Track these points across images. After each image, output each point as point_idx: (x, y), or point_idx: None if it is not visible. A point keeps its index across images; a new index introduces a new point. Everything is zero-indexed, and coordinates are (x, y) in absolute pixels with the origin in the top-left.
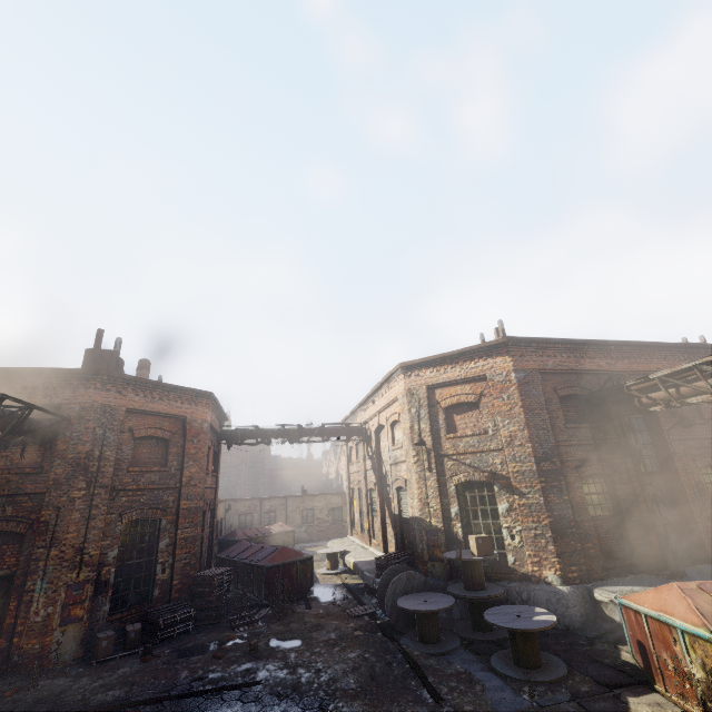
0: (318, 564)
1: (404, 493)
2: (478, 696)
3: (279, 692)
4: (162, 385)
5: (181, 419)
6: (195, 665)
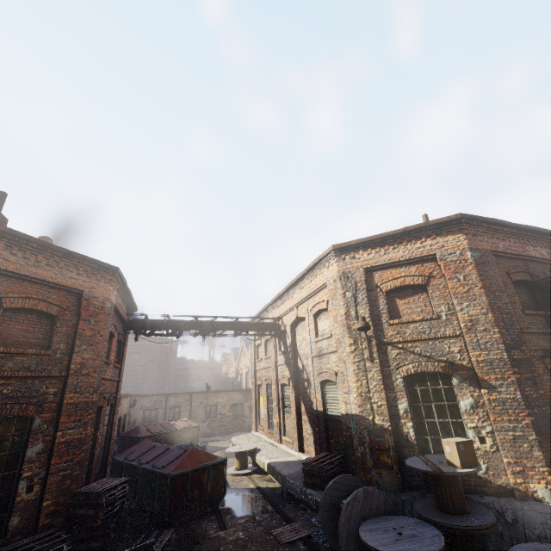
0: None
1: (330, 387)
2: None
3: None
4: (52, 247)
5: (76, 294)
6: None
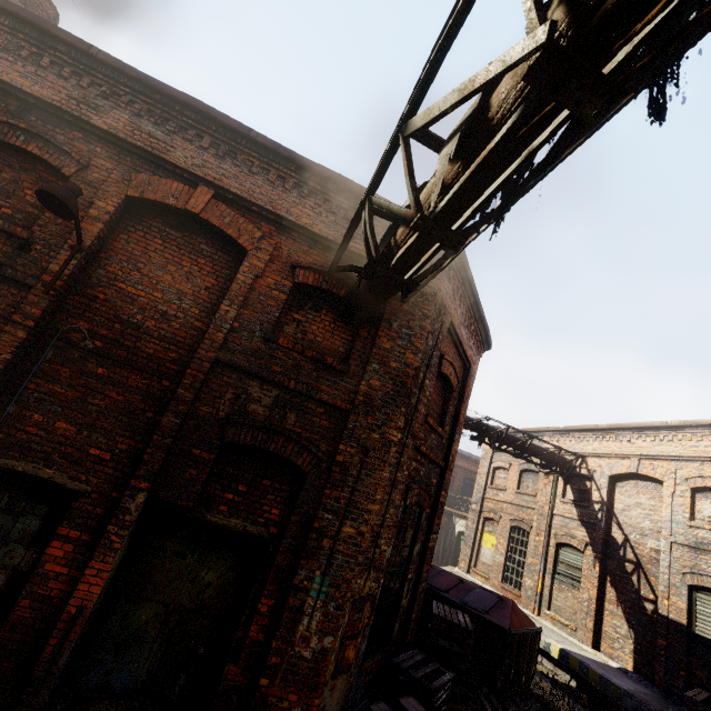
0: None
1: None
2: None
3: None
4: (479, 306)
5: (463, 367)
6: None
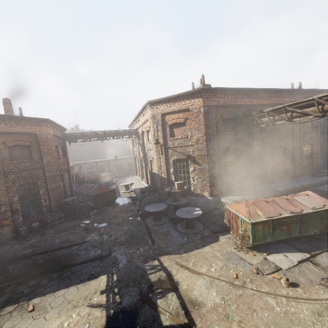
0: (122, 188)
1: (153, 162)
2: (168, 240)
3: (94, 245)
4: (15, 117)
5: (34, 135)
6: (62, 237)
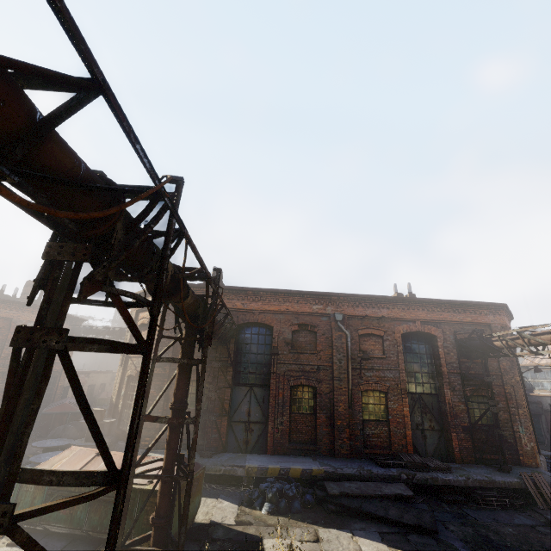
0: None
1: None
2: None
3: None
4: None
5: (10, 320)
6: None
